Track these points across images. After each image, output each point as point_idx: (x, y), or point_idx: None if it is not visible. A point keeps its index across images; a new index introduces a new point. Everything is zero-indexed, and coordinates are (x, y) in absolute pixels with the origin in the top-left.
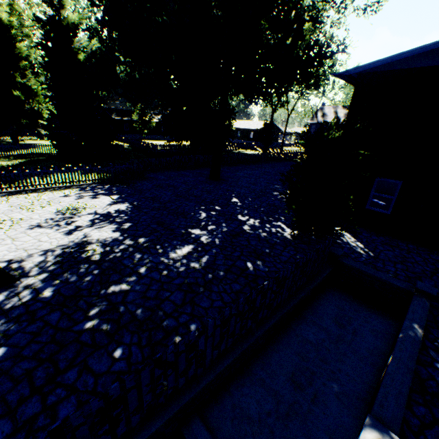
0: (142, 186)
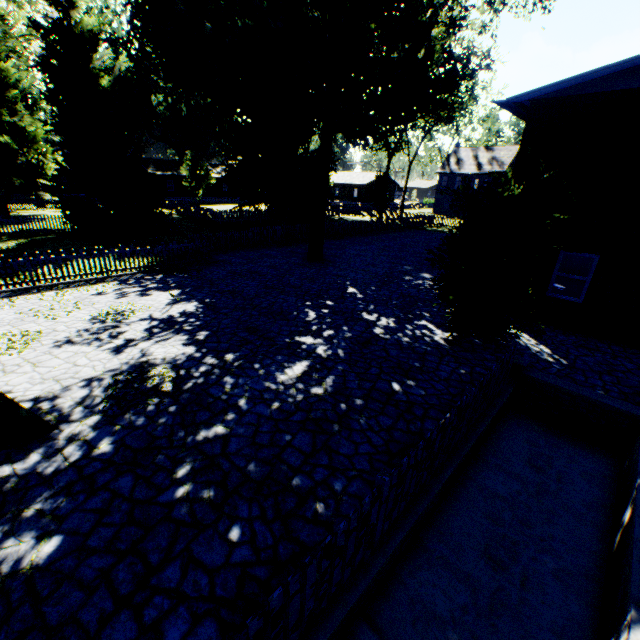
0: (211, 275)
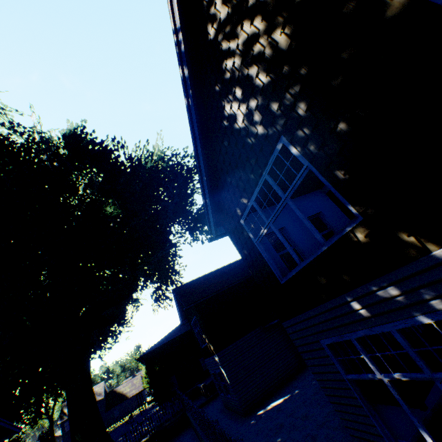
0: None
